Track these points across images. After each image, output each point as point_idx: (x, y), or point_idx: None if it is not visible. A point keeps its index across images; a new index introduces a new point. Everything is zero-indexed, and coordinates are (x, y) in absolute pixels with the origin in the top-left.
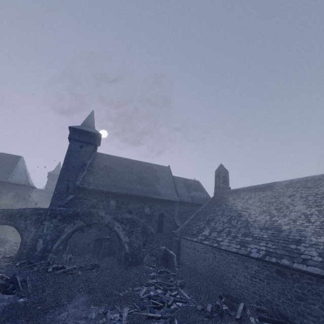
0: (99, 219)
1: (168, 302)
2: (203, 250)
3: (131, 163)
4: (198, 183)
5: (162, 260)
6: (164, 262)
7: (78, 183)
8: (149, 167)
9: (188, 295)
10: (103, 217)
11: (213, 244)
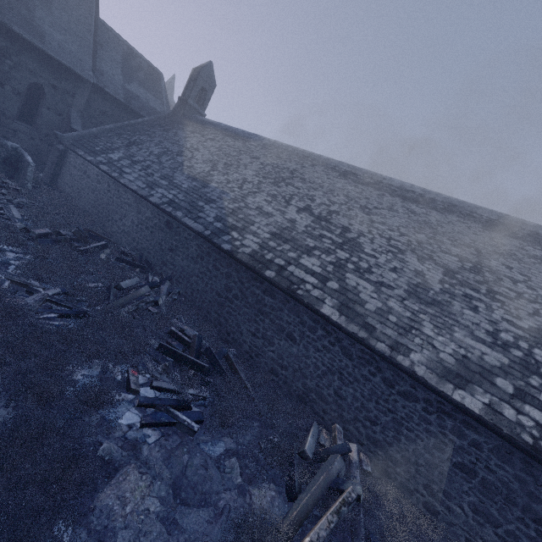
0: None
1: None
2: (97, 178)
3: None
4: (158, 77)
5: (3, 164)
6: (9, 170)
7: None
8: None
9: (20, 215)
10: None
11: (112, 173)
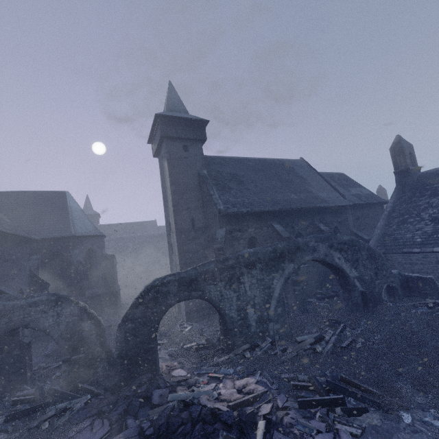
0: (312, 254)
1: None
2: None
3: (256, 163)
4: (345, 176)
5: (401, 289)
6: (405, 292)
7: (221, 207)
8: (281, 165)
9: None
10: (315, 249)
11: None
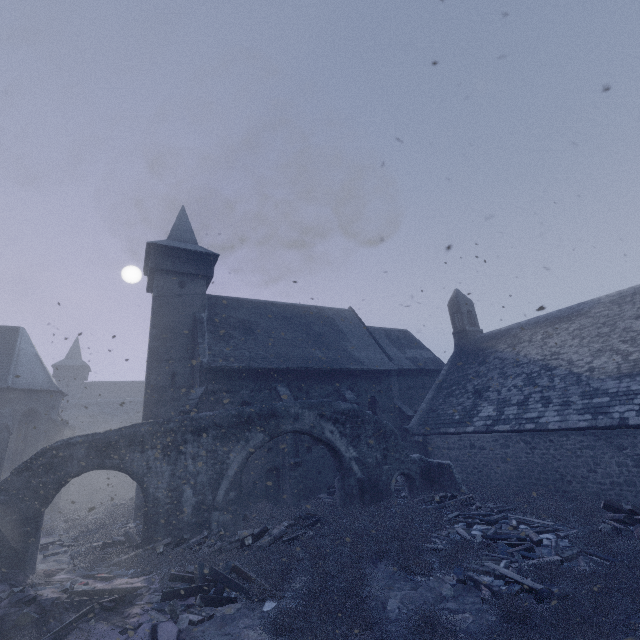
0: (294, 423)
1: (527, 539)
2: (498, 443)
3: (283, 309)
4: (408, 334)
5: (421, 480)
6: (426, 484)
7: (205, 359)
8: (318, 314)
9: (542, 520)
10: (299, 418)
11: (524, 427)
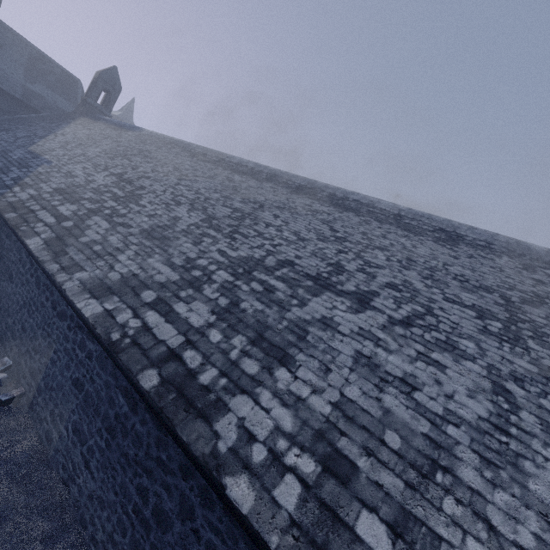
0: None
1: None
2: None
3: None
4: (74, 83)
5: None
6: None
7: None
8: None
9: None
10: None
11: None
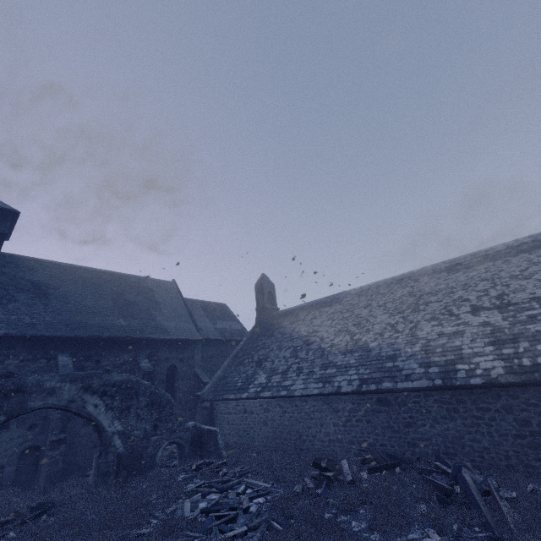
0: (46, 398)
1: (241, 506)
2: (262, 408)
3: (96, 276)
4: (225, 307)
5: (191, 447)
6: (196, 450)
7: None
8: (136, 283)
9: (265, 483)
10: (55, 392)
11: (280, 393)
